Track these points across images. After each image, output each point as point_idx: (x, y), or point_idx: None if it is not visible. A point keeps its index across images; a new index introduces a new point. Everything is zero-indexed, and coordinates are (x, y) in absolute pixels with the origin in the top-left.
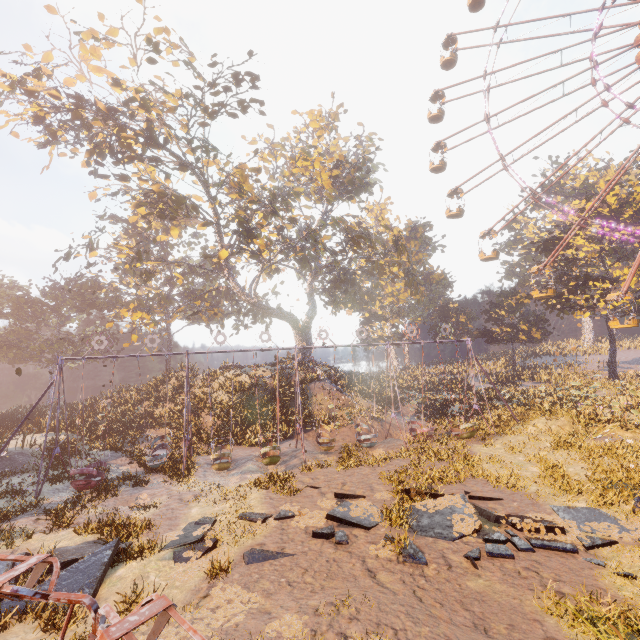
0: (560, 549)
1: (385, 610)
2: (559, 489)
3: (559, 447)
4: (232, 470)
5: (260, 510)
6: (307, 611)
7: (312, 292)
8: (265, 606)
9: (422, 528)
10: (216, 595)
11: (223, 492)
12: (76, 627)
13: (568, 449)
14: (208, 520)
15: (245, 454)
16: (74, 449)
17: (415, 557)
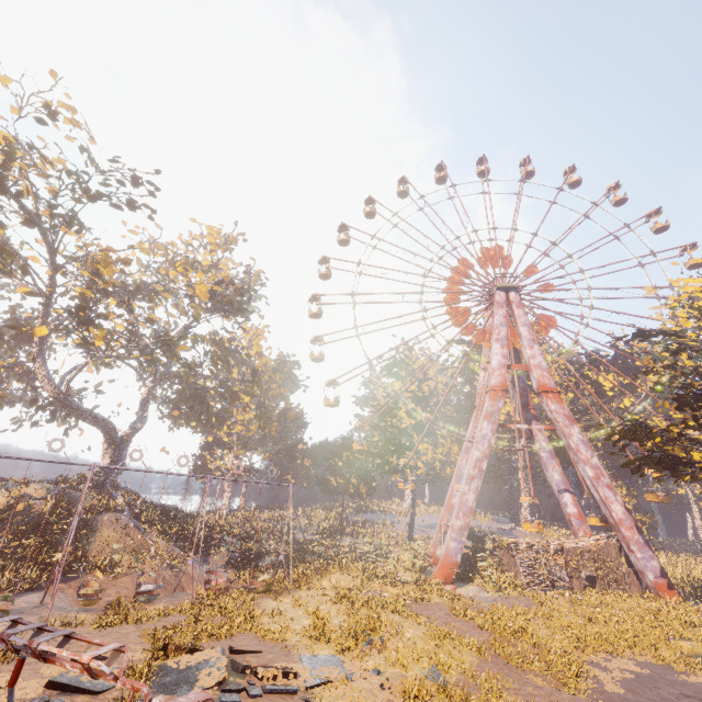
0: (284, 691)
1: None
2: (315, 639)
3: (337, 601)
4: None
5: None
6: None
7: (148, 400)
8: None
9: (163, 686)
10: None
11: None
12: None
13: (342, 602)
14: None
15: None
16: None
17: None
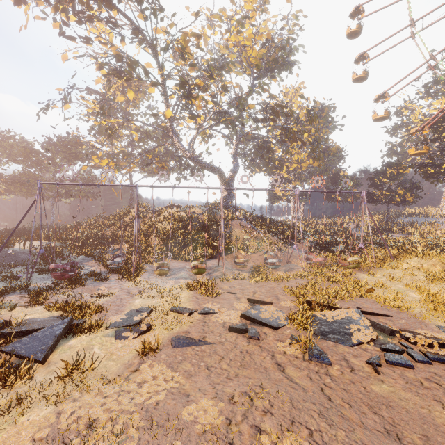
0: None
1: (298, 407)
2: (442, 313)
3: (434, 280)
4: (170, 276)
5: (188, 306)
6: (223, 398)
7: (236, 153)
8: (185, 386)
9: (323, 333)
10: (144, 371)
11: (160, 290)
12: (24, 385)
13: (443, 282)
14: (146, 309)
15: (180, 266)
16: (60, 253)
17: (320, 357)
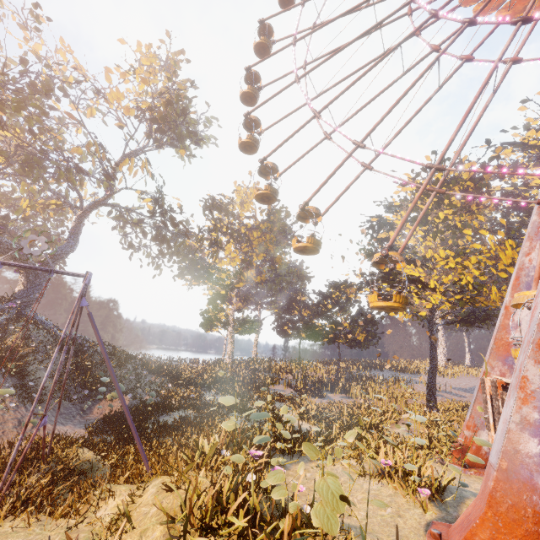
0: None
1: None
2: None
3: None
4: None
5: None
6: None
7: (76, 229)
8: None
9: None
10: None
11: None
12: None
13: None
14: None
15: None
16: None
17: None
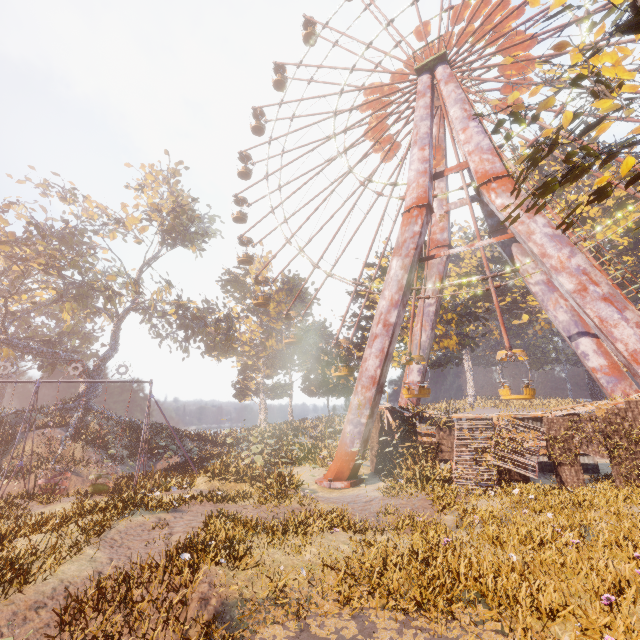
0: None
1: None
2: None
3: None
4: None
5: None
6: None
7: (116, 334)
8: None
9: None
10: None
11: None
12: None
13: None
14: None
15: None
16: None
17: None
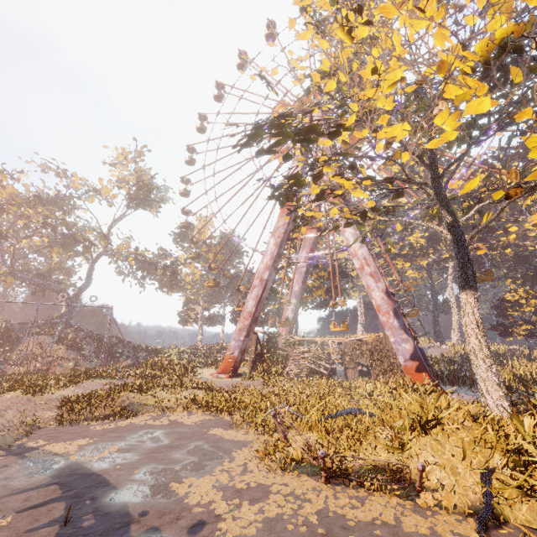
0: None
1: None
2: None
3: None
4: None
5: None
6: None
7: (90, 272)
8: None
9: None
10: None
11: None
12: None
13: None
14: None
15: None
16: None
17: None
